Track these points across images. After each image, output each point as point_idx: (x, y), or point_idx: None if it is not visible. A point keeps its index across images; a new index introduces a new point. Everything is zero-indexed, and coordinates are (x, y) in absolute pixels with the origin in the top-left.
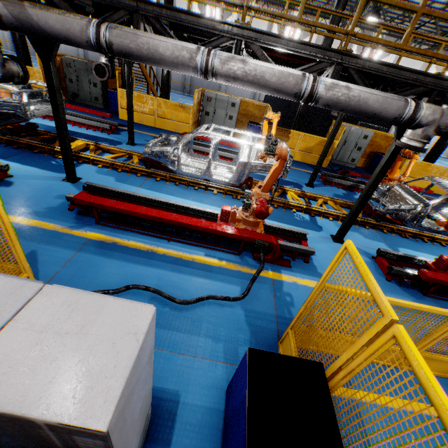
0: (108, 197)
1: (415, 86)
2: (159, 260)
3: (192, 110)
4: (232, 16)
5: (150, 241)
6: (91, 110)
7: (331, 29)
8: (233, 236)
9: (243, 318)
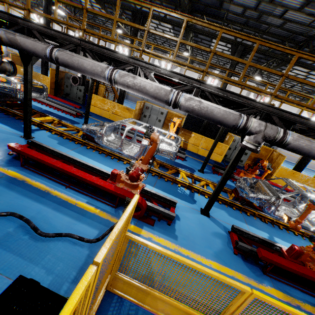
0: (42, 151)
1: (250, 108)
2: (49, 199)
3: (133, 112)
4: (177, 68)
5: (52, 185)
6: (69, 103)
7: (193, 67)
8: (111, 191)
9: (86, 259)
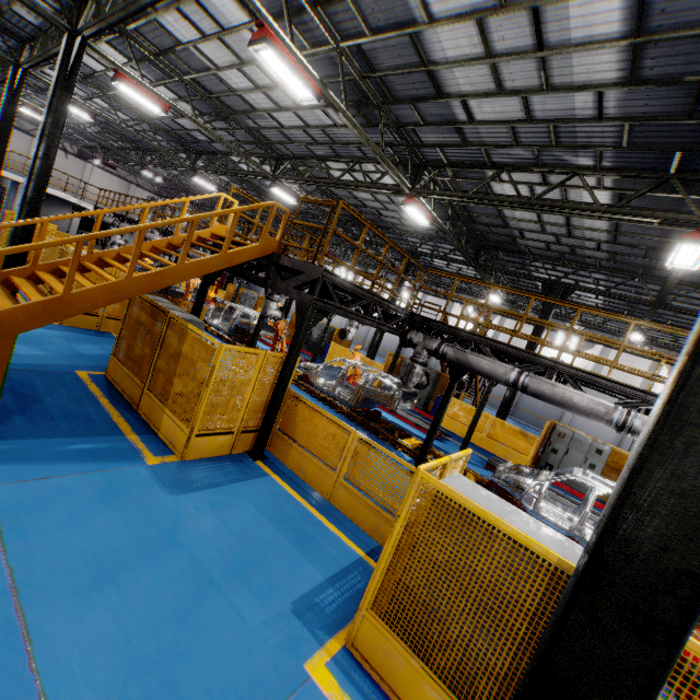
0: None
1: None
2: None
3: (536, 442)
4: (592, 348)
5: None
6: (421, 411)
7: None
8: None
9: None
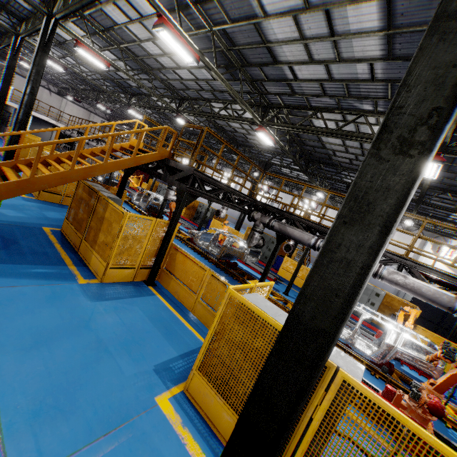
0: None
1: None
2: None
3: None
4: None
5: None
6: (265, 264)
7: None
8: None
9: None
